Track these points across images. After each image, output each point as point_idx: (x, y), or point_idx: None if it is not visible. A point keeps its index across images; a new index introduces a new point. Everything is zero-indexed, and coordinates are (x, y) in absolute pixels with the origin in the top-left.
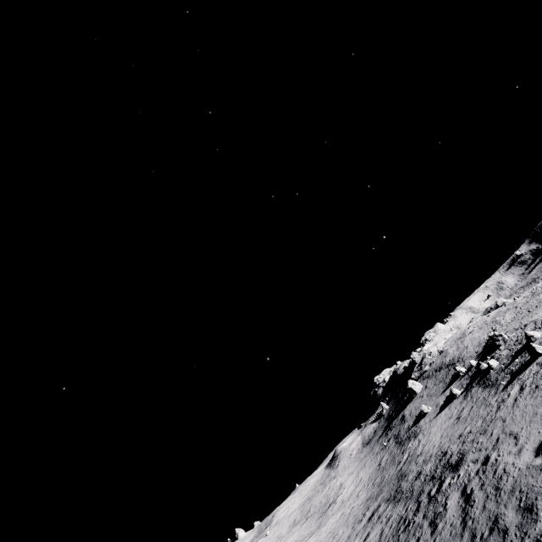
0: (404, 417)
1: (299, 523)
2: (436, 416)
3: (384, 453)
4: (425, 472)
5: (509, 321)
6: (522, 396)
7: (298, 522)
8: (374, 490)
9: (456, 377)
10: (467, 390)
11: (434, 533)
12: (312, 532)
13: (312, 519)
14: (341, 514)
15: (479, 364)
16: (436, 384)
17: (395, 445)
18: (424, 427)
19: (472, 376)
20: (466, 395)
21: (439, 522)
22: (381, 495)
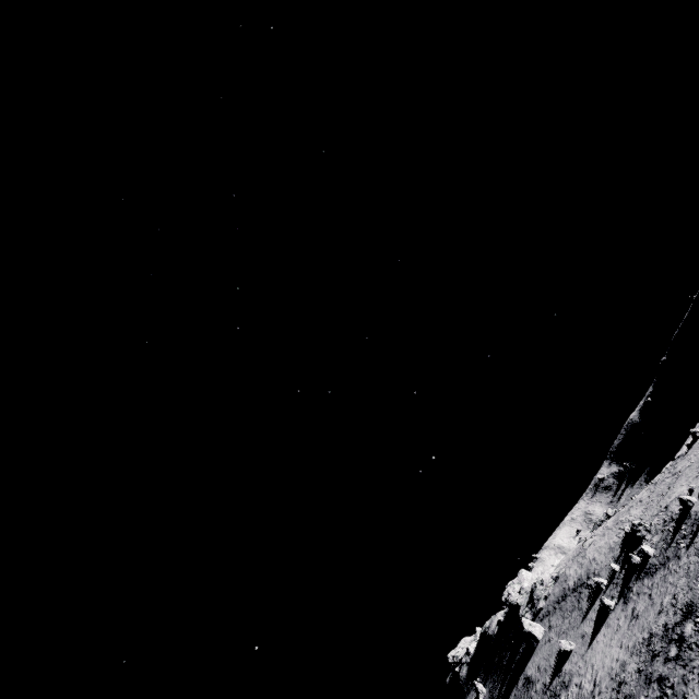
0: (530, 679)
1: None
2: (589, 645)
3: None
4: (631, 672)
5: (640, 513)
6: None
7: None
8: None
9: (596, 594)
10: (625, 594)
11: None
12: None
13: None
14: None
15: (630, 557)
16: (566, 615)
17: None
18: (576, 667)
19: (622, 580)
20: (626, 599)
21: None
22: None
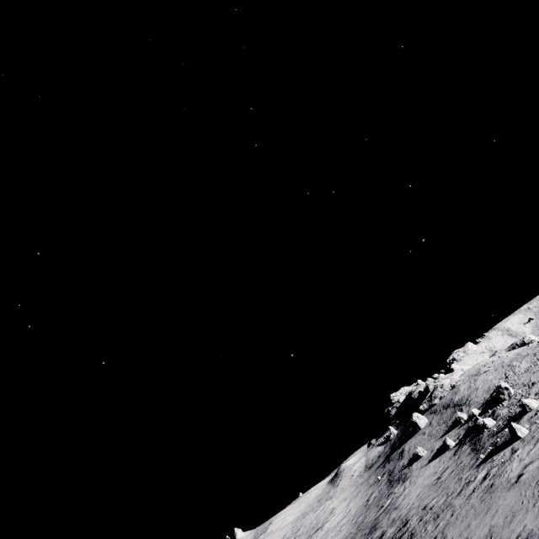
0: (403, 453)
1: None
2: (427, 464)
3: (375, 488)
4: (385, 537)
5: (522, 371)
6: (478, 490)
7: (286, 538)
8: (353, 531)
9: (458, 423)
10: (460, 445)
11: None
12: None
13: None
14: None
15: (476, 419)
16: (439, 423)
17: (386, 483)
18: (414, 473)
19: (470, 428)
20: (456, 451)
21: None
22: None
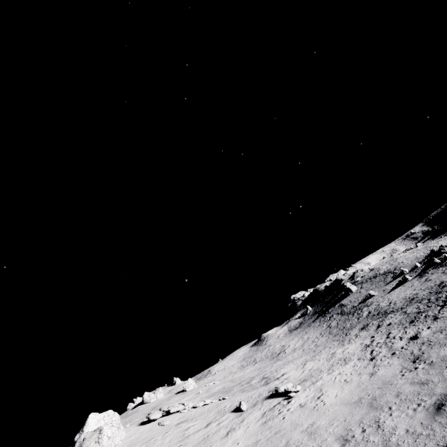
0: (343, 304)
1: (249, 365)
2: (388, 293)
3: (330, 322)
4: (423, 294)
5: (446, 243)
6: None
7: (247, 365)
8: (338, 332)
9: (399, 275)
10: (421, 275)
11: None
12: (273, 362)
13: (264, 361)
14: (302, 350)
15: (433, 259)
16: (374, 283)
17: (342, 316)
18: (376, 300)
19: (421, 270)
20: (422, 276)
21: None
22: (358, 325)
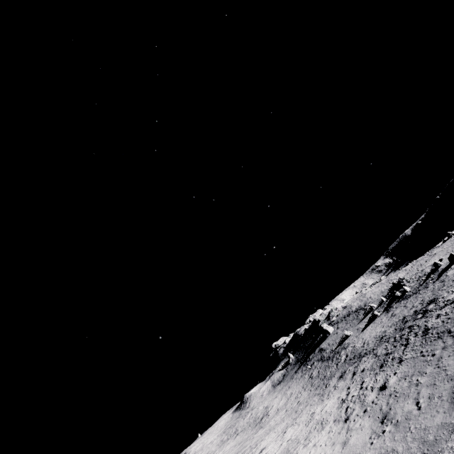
0: (322, 349)
1: (230, 439)
2: (362, 332)
3: (311, 371)
4: (390, 331)
5: (404, 275)
6: None
7: (228, 439)
8: (319, 383)
9: (369, 312)
10: (388, 309)
11: (453, 302)
12: (255, 432)
13: (246, 431)
14: (285, 410)
15: (395, 292)
16: (348, 322)
17: (322, 362)
18: (352, 341)
19: (387, 304)
20: (388, 311)
21: (453, 300)
22: (337, 373)
